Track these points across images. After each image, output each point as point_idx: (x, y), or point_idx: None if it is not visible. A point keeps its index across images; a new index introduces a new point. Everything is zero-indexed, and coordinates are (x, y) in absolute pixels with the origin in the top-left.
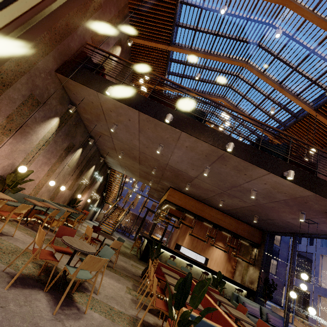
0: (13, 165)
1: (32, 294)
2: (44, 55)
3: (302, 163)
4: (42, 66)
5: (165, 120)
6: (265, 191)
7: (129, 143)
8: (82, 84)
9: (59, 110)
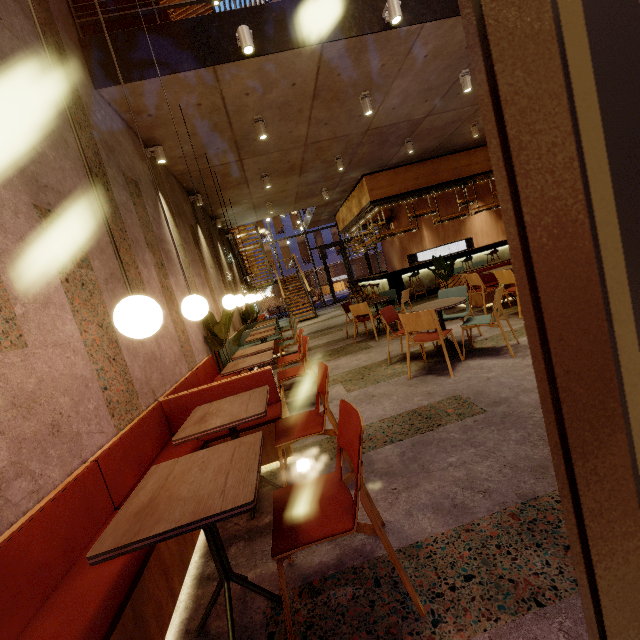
0: None
1: (466, 366)
2: (65, 60)
3: None
4: (84, 95)
5: (392, 22)
6: None
7: (283, 144)
8: (172, 74)
9: (149, 175)
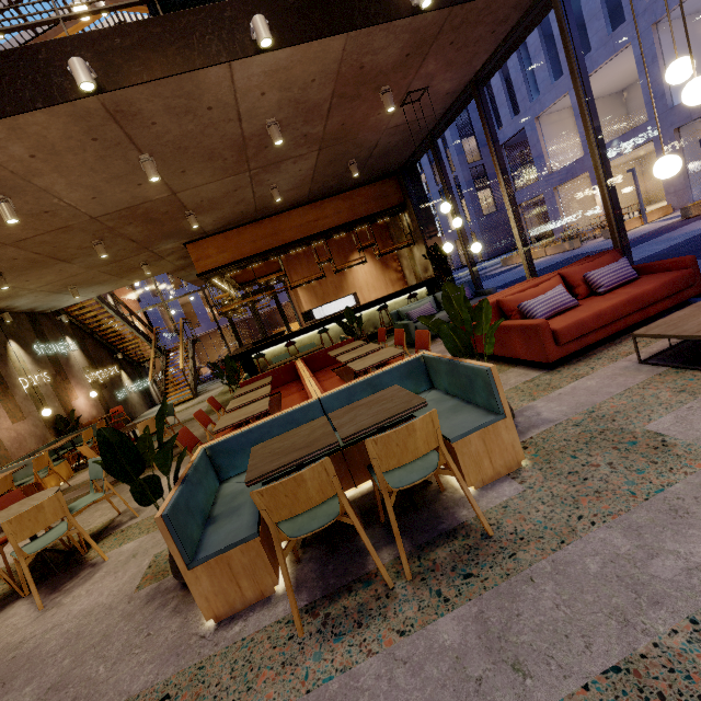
0: None
1: None
2: None
3: None
4: None
5: None
6: (289, 108)
7: None
8: None
9: None
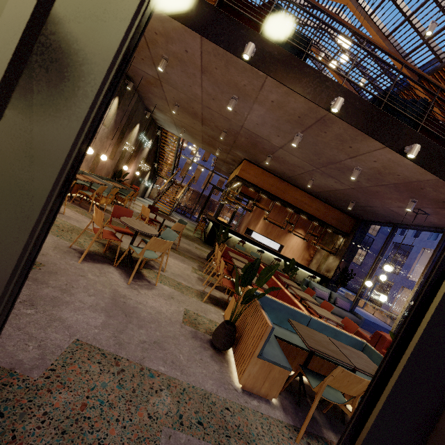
0: None
1: (104, 268)
2: None
3: (439, 133)
4: None
5: (243, 56)
6: (373, 172)
7: (187, 91)
8: None
9: None
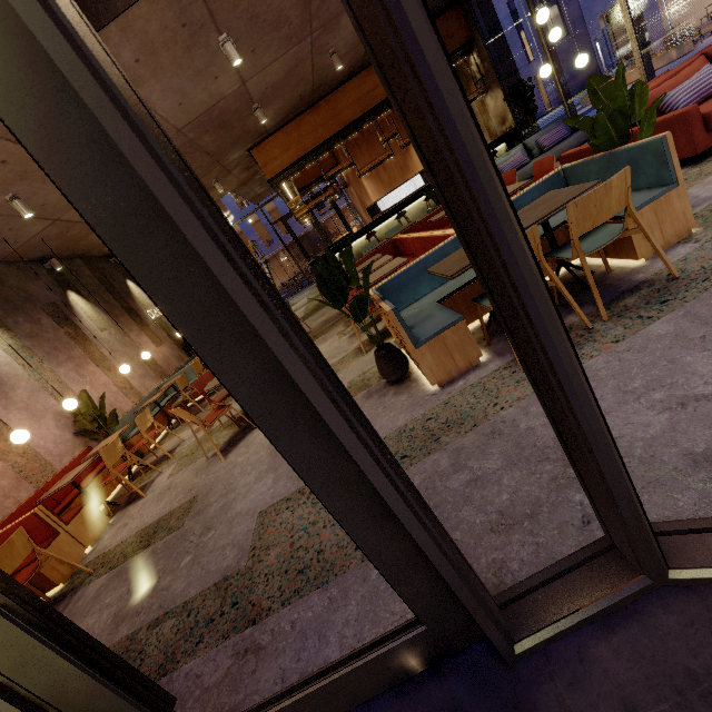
0: (59, 415)
1: (248, 439)
2: None
3: None
4: None
5: None
6: None
7: None
8: None
9: None
